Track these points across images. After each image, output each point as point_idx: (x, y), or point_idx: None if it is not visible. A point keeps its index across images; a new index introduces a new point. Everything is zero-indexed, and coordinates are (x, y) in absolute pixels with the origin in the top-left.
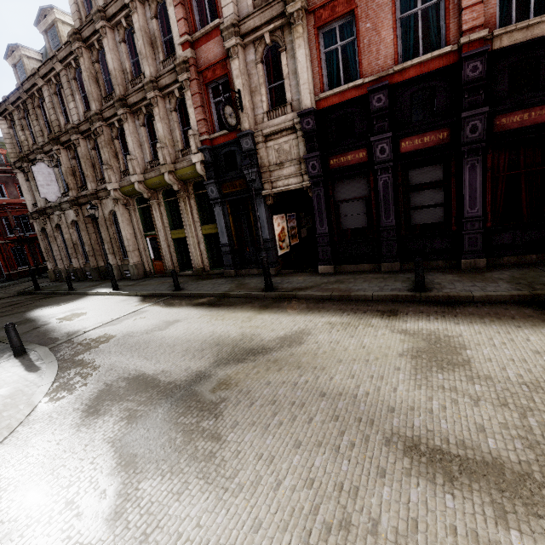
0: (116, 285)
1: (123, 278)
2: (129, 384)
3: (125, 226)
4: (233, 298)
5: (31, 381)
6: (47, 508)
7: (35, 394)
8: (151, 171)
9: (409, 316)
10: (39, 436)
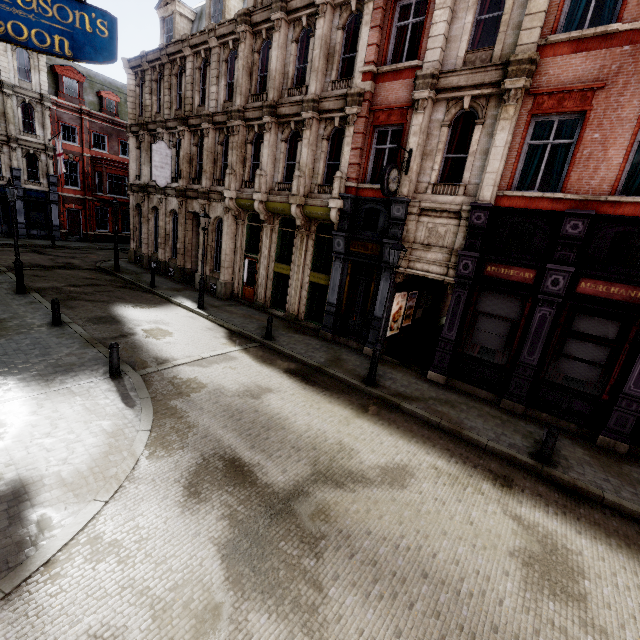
0: (202, 304)
1: (206, 289)
2: (226, 467)
3: (228, 240)
4: (329, 377)
5: (129, 421)
6: (167, 605)
7: (135, 441)
8: (277, 194)
9: (525, 495)
10: (147, 503)
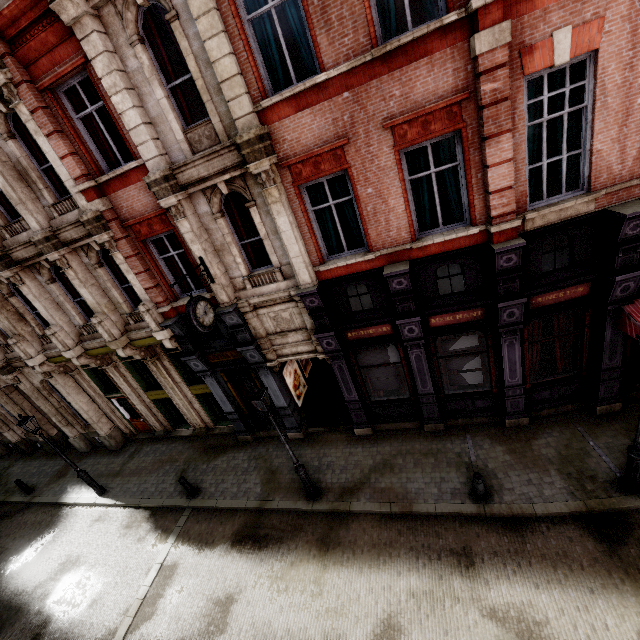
0: (100, 489)
1: (94, 445)
2: None
3: (75, 398)
4: (275, 514)
5: None
6: None
7: None
8: (90, 338)
9: (486, 567)
10: None
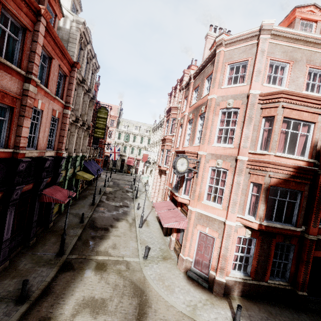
0: None
1: None
2: None
3: None
4: None
5: None
6: None
7: None
8: None
9: (55, 311)
10: None
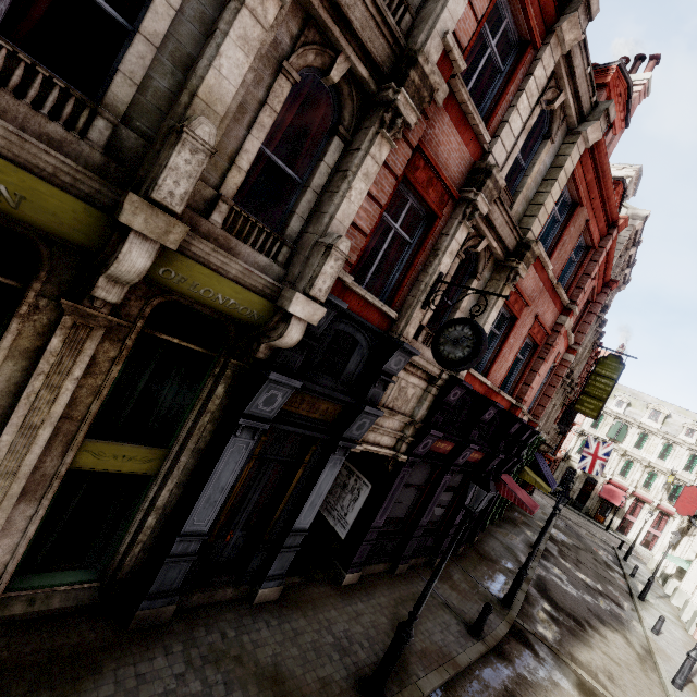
0: None
1: None
2: None
3: None
4: None
5: None
6: None
7: None
8: None
9: None
10: None
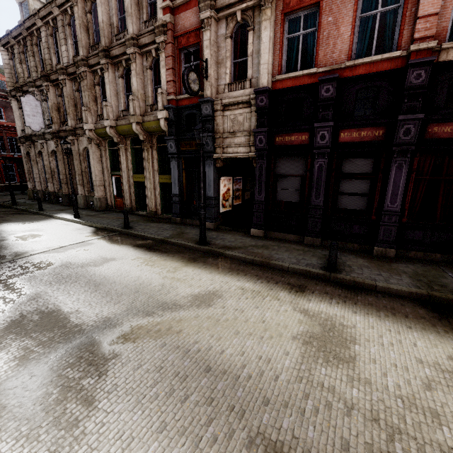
0: (77, 214)
1: (88, 207)
2: (40, 319)
3: (95, 163)
4: (170, 245)
5: None
6: None
7: None
8: (122, 119)
9: (314, 295)
10: None
